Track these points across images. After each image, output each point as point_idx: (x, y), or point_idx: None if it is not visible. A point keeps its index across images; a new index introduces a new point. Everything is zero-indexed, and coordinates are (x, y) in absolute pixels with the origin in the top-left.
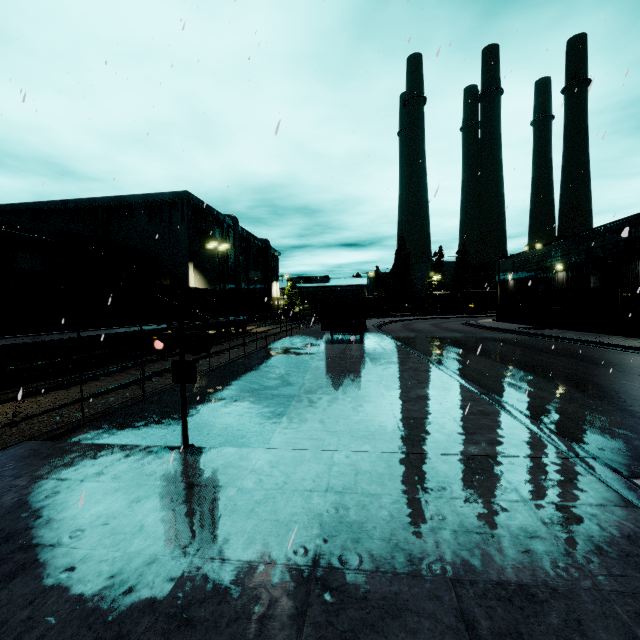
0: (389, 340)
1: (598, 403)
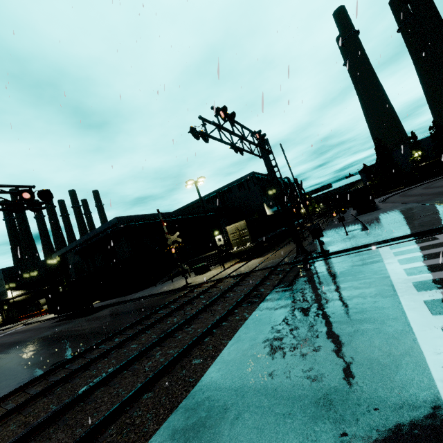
0: (393, 204)
1: None
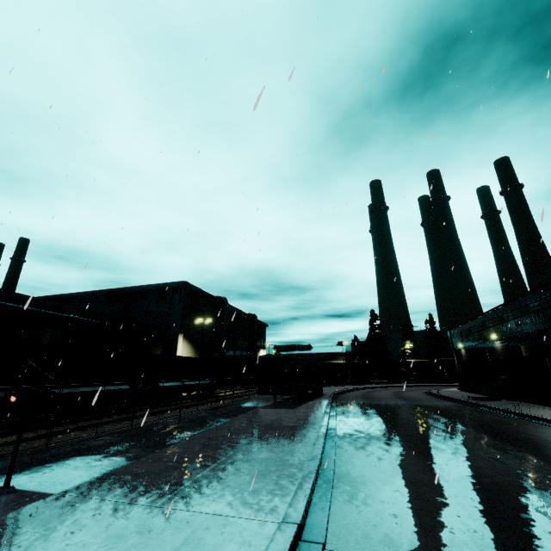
0: (322, 406)
1: (425, 477)
